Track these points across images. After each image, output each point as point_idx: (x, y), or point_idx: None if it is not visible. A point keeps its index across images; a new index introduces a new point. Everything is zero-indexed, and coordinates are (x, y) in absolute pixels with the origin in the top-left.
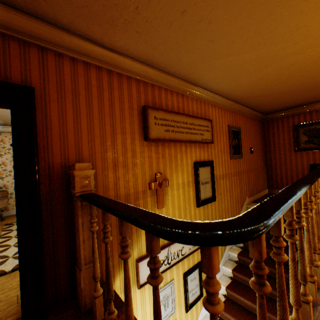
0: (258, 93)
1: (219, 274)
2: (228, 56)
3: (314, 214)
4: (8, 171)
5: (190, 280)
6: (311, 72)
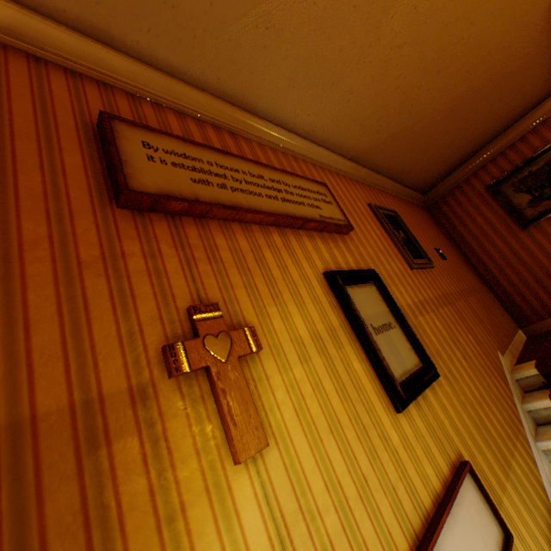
0: (395, 124)
1: None
2: None
3: None
4: None
5: None
6: (477, 24)
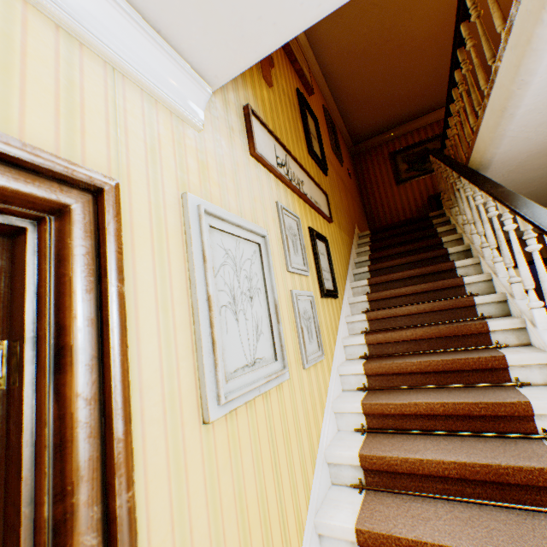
0: (356, 65)
1: (349, 293)
2: None
3: (475, 59)
4: None
5: (319, 251)
6: (413, 22)
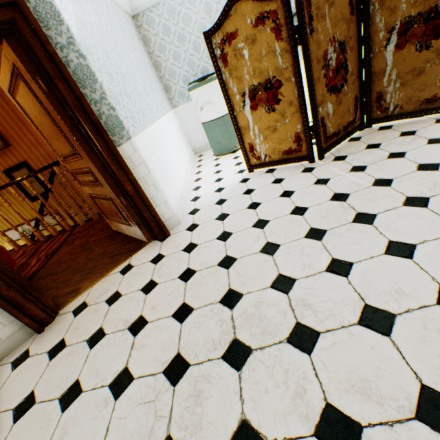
0: None
1: None
2: None
3: None
4: None
5: None
6: None
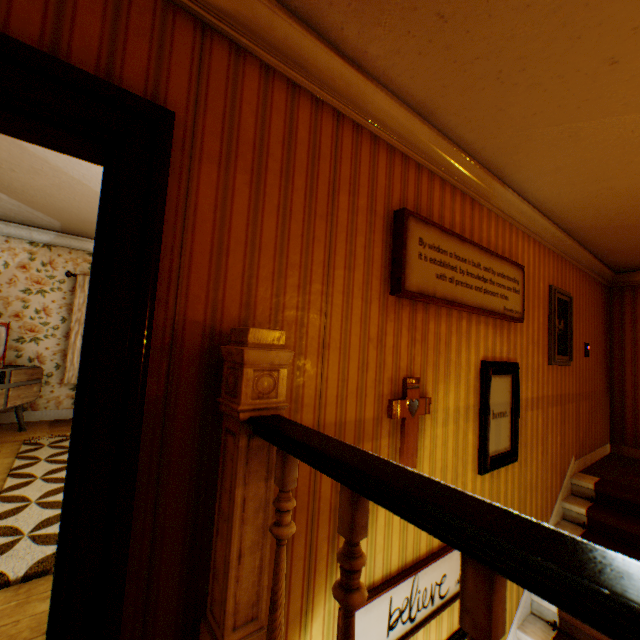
0: (635, 220)
1: None
2: (626, 111)
3: None
4: (51, 327)
5: None
6: None
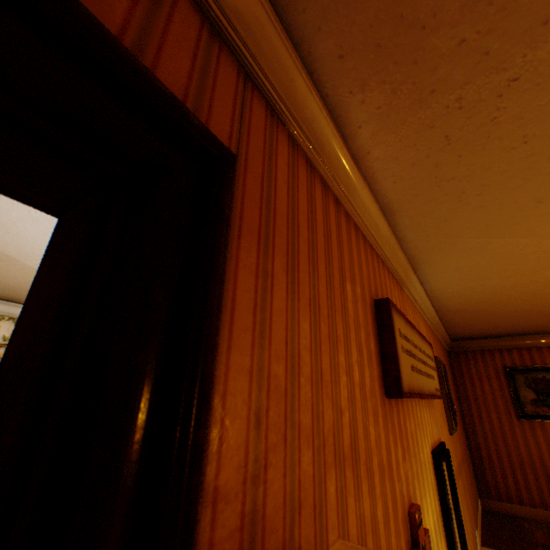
0: (484, 307)
1: None
2: (525, 235)
3: None
4: None
5: None
6: None
